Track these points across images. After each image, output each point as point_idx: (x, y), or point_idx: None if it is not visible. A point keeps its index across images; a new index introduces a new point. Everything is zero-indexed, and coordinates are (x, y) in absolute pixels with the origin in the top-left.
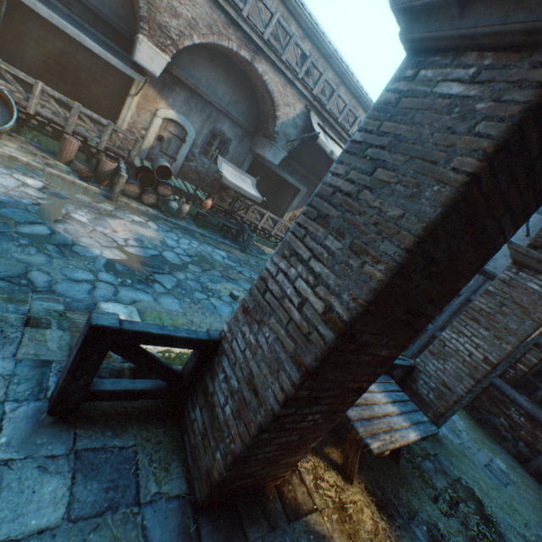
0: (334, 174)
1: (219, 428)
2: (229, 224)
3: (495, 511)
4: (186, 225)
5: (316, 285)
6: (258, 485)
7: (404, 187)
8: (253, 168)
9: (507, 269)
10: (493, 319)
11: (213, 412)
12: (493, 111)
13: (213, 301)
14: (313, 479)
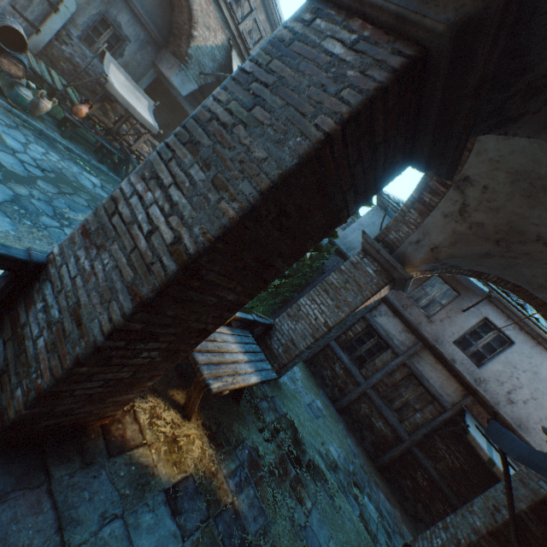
0: (216, 100)
1: (26, 363)
2: (111, 148)
3: (305, 435)
4: (44, 129)
5: (171, 215)
6: (78, 425)
7: (274, 132)
8: (155, 91)
9: (357, 254)
10: (338, 292)
11: (22, 346)
12: (358, 81)
13: (69, 233)
14: (150, 418)
